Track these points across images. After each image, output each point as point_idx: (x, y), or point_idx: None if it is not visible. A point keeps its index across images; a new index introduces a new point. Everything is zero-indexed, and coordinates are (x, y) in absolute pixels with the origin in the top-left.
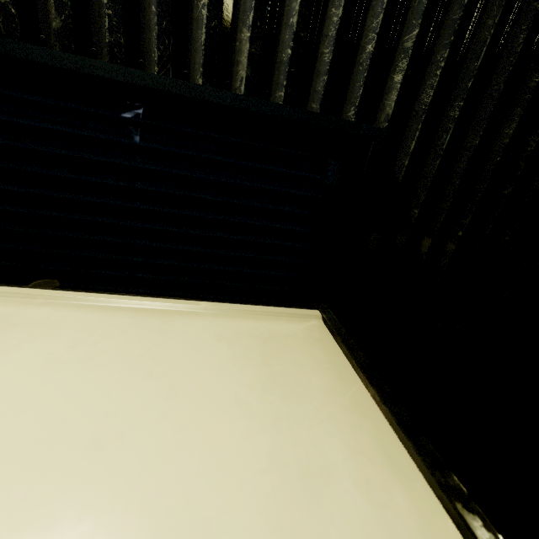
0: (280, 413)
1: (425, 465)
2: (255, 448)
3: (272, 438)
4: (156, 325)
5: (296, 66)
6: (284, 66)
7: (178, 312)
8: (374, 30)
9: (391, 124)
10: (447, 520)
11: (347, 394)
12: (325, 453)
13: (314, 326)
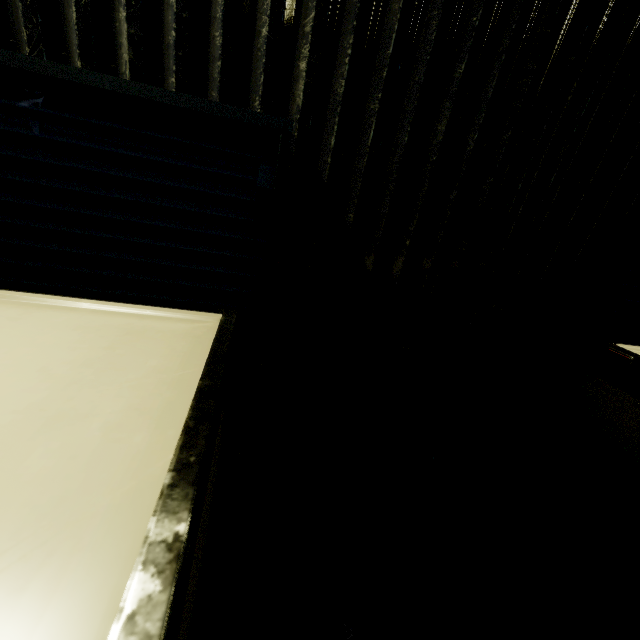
0: (81, 380)
1: (188, 417)
2: (23, 398)
3: (50, 394)
4: (13, 314)
5: (183, 50)
6: (170, 49)
7: (50, 307)
8: (264, 13)
9: (303, 116)
10: (172, 453)
11: (176, 373)
12: (97, 407)
13: (205, 326)
